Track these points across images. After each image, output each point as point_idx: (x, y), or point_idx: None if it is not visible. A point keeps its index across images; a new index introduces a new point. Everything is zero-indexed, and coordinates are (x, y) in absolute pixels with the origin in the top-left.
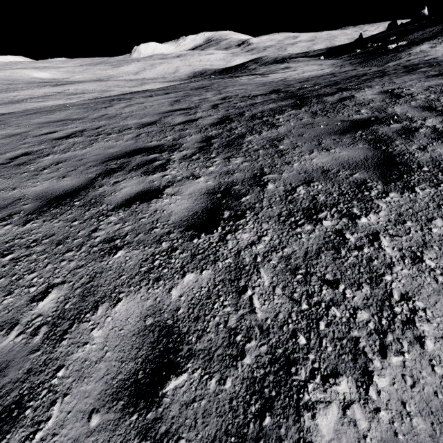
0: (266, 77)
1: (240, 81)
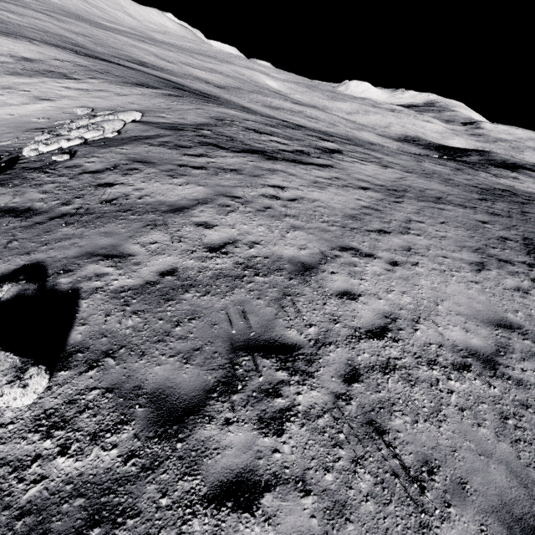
0: (499, 179)
1: (481, 175)
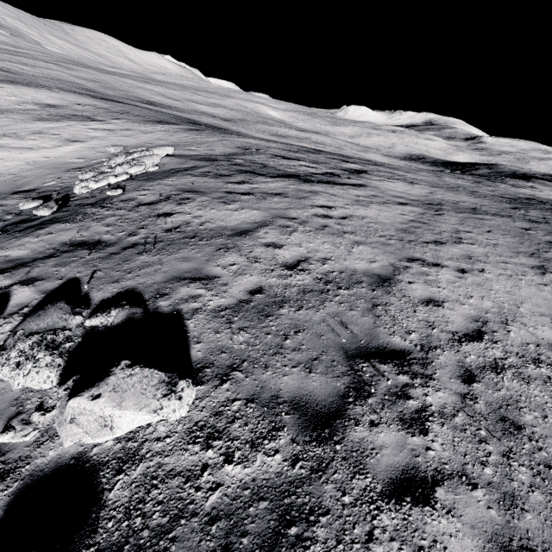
0: (518, 189)
1: (500, 186)
